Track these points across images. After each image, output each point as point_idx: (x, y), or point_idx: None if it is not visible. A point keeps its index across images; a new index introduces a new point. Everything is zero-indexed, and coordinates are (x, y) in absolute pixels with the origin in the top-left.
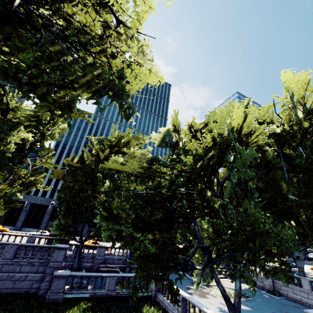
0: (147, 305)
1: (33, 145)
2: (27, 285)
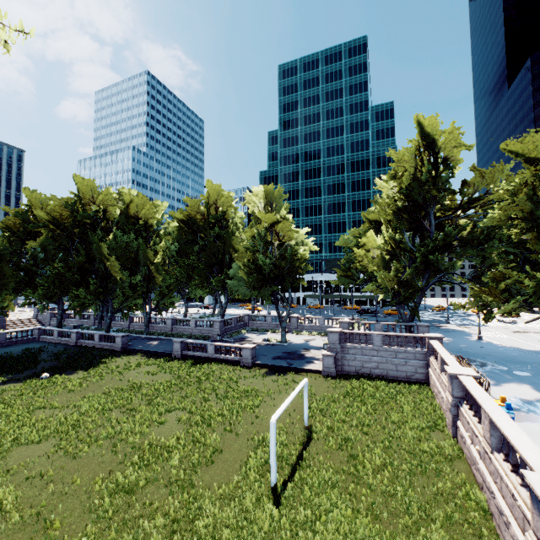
0: None
1: None
2: None
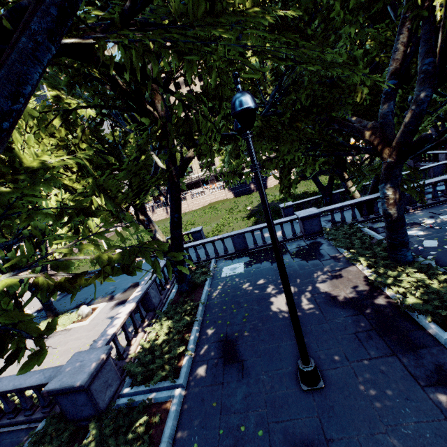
0: None
1: None
2: None
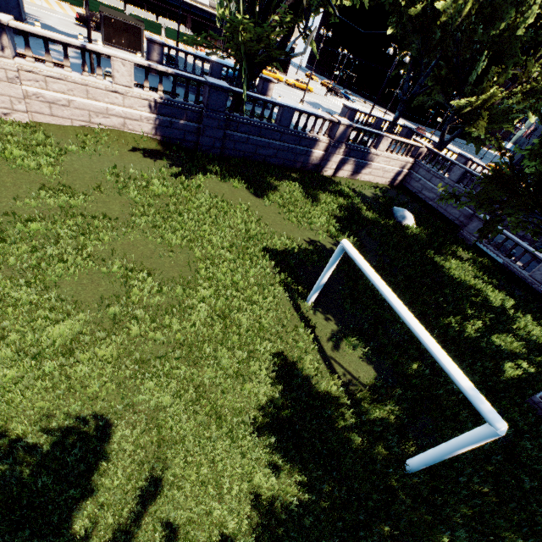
0: None
1: None
2: (455, 215)
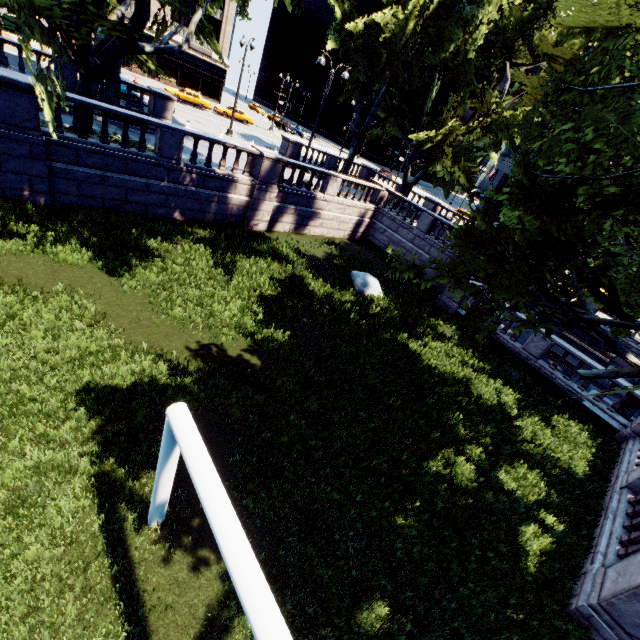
0: (577, 423)
1: (529, 27)
2: (430, 274)
